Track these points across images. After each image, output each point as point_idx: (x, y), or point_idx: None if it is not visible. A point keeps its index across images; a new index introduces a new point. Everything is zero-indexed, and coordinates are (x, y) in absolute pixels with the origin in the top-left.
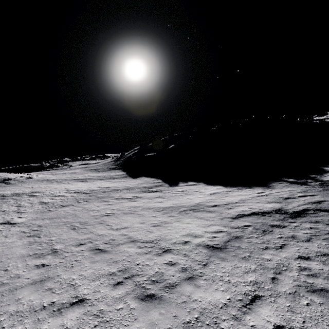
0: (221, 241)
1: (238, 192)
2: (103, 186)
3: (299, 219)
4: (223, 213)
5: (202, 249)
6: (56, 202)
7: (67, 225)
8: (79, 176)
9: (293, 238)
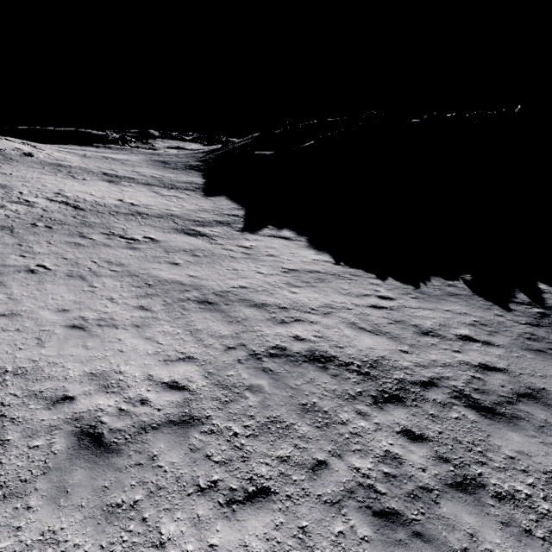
0: (137, 424)
1: (346, 281)
2: (130, 200)
3: (389, 410)
4: (251, 332)
5: (62, 437)
6: None
7: None
8: (123, 169)
9: (307, 476)
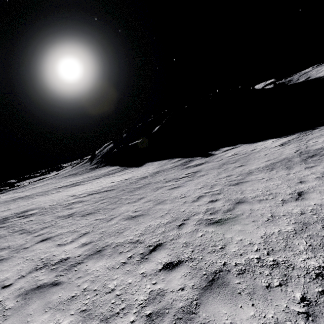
0: None
1: (311, 134)
2: (116, 180)
3: None
4: None
5: None
6: (88, 209)
7: (191, 223)
8: (59, 184)
9: None
